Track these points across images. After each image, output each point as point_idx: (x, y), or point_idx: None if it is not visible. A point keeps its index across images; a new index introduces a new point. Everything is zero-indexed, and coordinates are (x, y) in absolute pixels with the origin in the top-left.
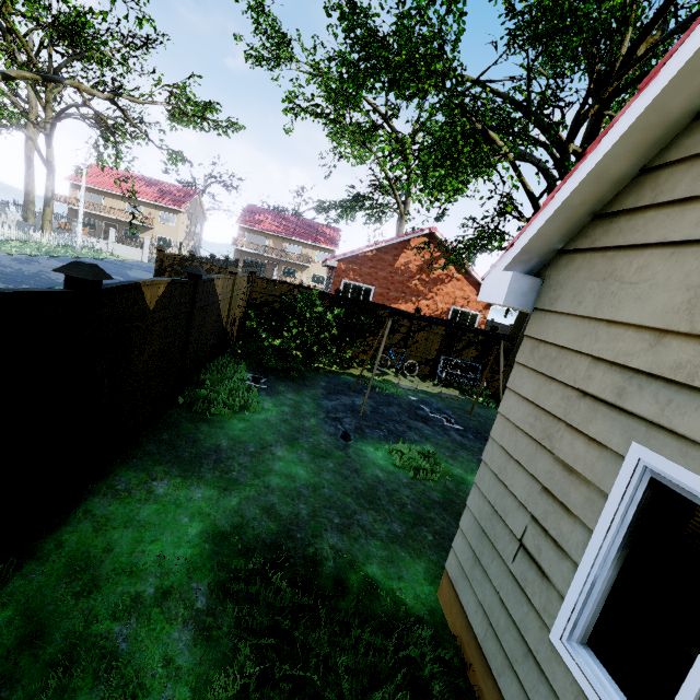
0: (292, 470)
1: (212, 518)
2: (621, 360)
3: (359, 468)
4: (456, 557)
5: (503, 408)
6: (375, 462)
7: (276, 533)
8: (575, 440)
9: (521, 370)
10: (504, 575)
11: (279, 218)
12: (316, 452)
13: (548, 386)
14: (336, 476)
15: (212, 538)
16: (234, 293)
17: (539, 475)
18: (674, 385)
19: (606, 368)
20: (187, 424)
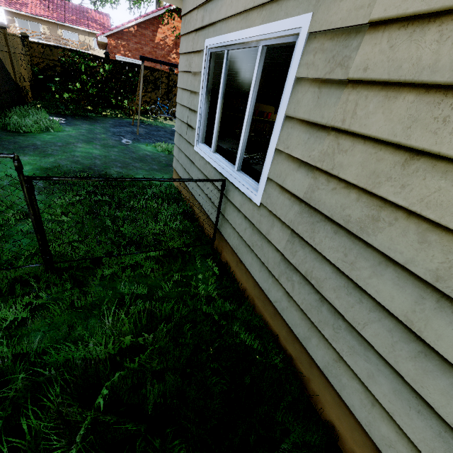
0: (90, 151)
1: (38, 164)
2: (202, 1)
3: (135, 151)
4: (175, 158)
5: (179, 67)
6: (146, 150)
7: (81, 168)
8: (195, 58)
9: (182, 39)
10: (185, 144)
11: (44, 0)
12: (106, 146)
13: (189, 39)
14: (119, 153)
15: (41, 170)
16: (10, 49)
17: (189, 87)
18: (212, 1)
19: (200, 10)
20: (6, 136)
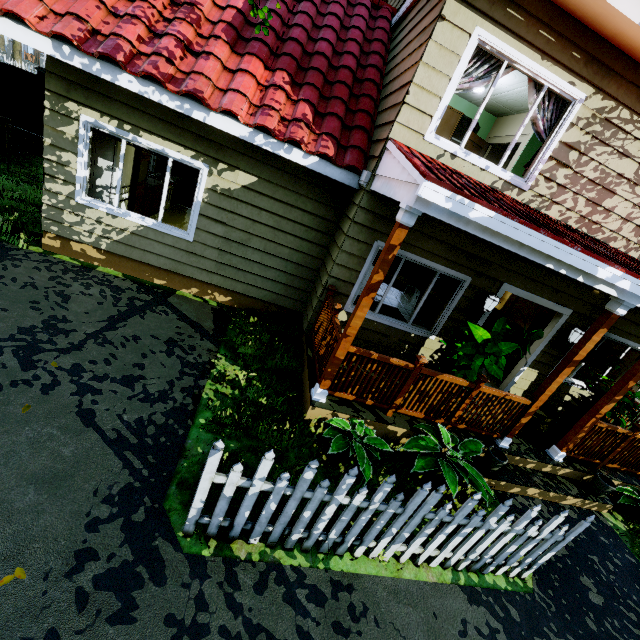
0: None
1: None
2: None
3: None
4: None
5: None
6: None
7: None
8: None
9: None
10: None
11: None
12: None
13: None
14: None
15: None
16: None
17: None
18: None
19: None
20: None
